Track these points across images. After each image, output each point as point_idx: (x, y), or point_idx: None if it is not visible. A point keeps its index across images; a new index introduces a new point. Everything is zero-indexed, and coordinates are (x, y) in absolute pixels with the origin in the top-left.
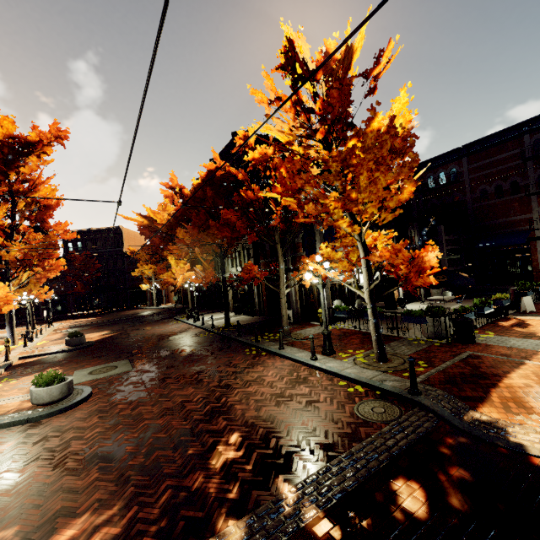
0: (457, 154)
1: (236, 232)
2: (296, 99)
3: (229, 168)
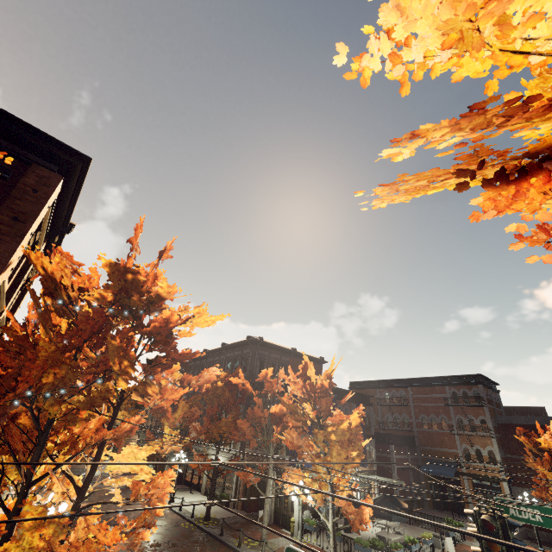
0: (404, 383)
1: (244, 437)
2: (304, 385)
3: (248, 384)
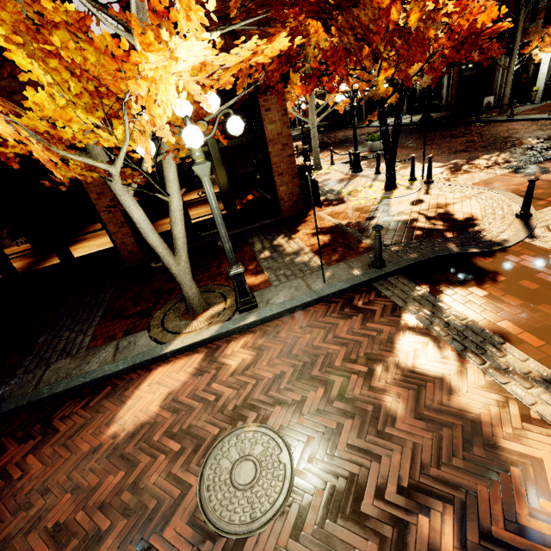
0: None
1: None
2: None
3: None
